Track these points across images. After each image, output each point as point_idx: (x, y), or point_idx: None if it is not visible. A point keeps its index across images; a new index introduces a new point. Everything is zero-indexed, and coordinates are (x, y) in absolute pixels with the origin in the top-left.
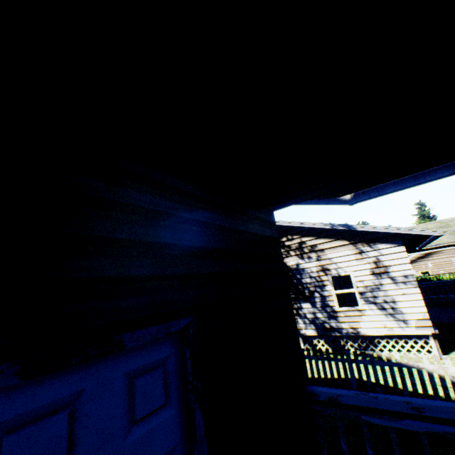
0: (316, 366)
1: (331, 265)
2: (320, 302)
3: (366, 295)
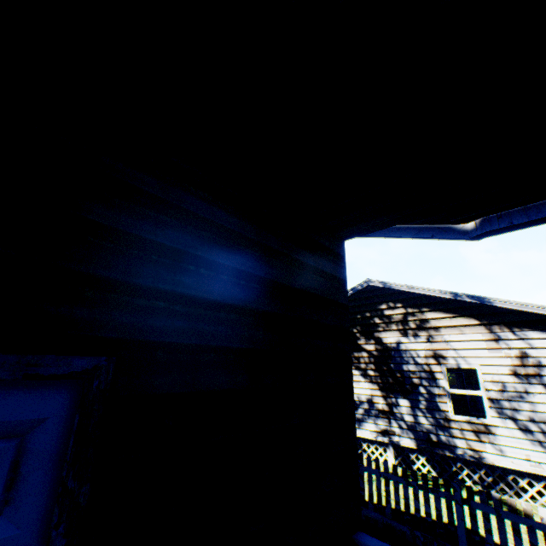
0: (404, 494)
1: (448, 351)
2: (425, 401)
3: (500, 404)
